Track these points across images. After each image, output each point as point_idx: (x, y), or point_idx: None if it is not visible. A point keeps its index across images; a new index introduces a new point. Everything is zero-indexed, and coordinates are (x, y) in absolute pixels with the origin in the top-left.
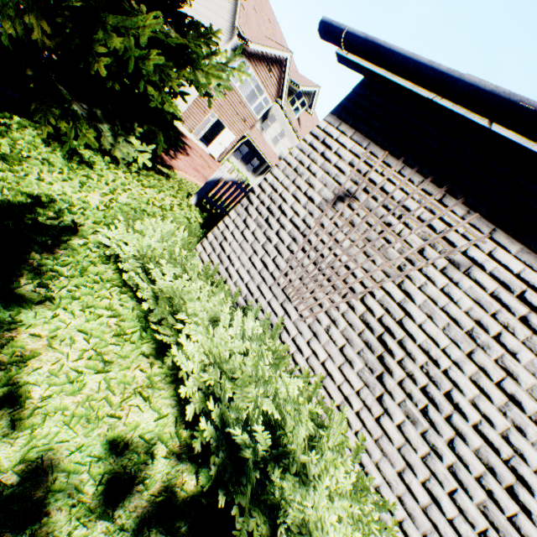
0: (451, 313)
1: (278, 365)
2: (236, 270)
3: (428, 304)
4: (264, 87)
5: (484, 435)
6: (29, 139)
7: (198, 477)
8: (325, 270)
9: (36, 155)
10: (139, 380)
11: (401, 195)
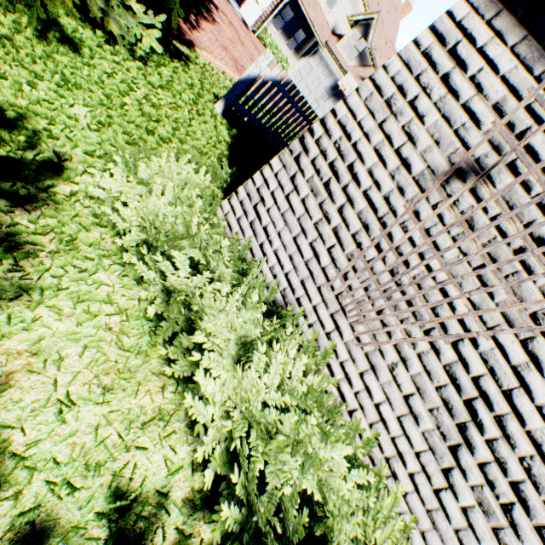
0: None
1: (326, 437)
2: (274, 251)
3: None
4: None
5: None
6: None
7: None
8: (407, 286)
9: None
10: (148, 409)
11: None
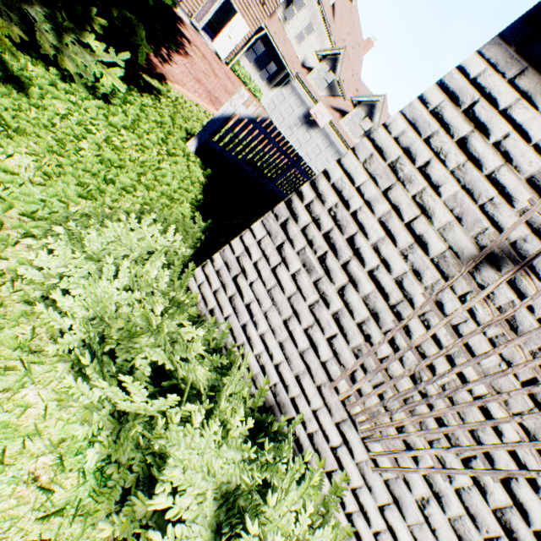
0: None
1: None
2: (259, 335)
3: None
4: None
5: None
6: None
7: None
8: (434, 397)
9: None
10: None
11: None
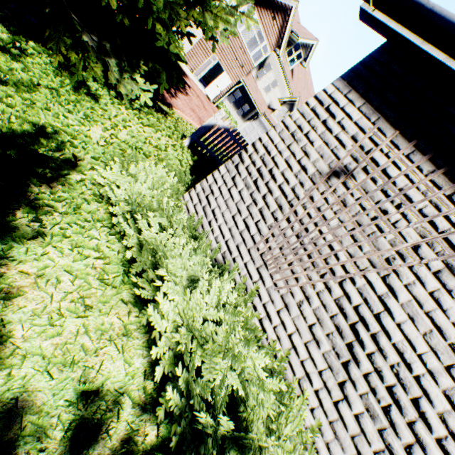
0: (437, 320)
1: (248, 342)
2: (218, 226)
3: (412, 304)
4: (266, 35)
5: (447, 452)
6: (41, 66)
7: (159, 432)
8: (307, 245)
9: (46, 84)
10: (116, 327)
11: (405, 182)
